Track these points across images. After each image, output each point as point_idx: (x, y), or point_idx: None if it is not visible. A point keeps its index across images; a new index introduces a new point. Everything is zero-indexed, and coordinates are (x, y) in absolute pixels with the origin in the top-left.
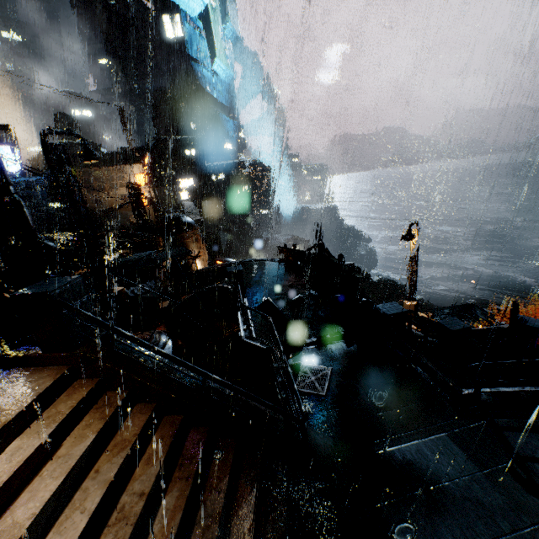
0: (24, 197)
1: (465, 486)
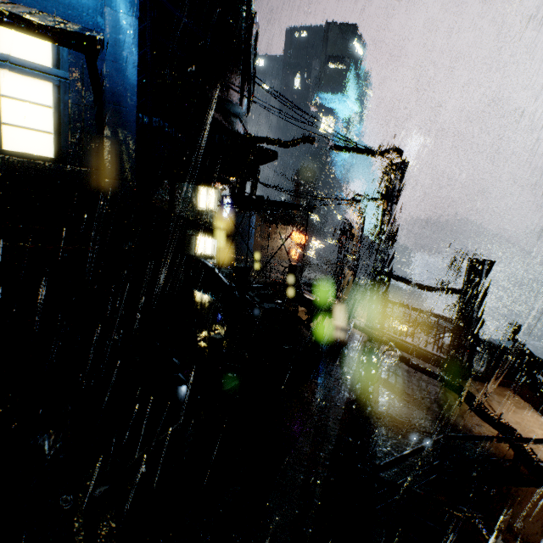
0: None
1: None
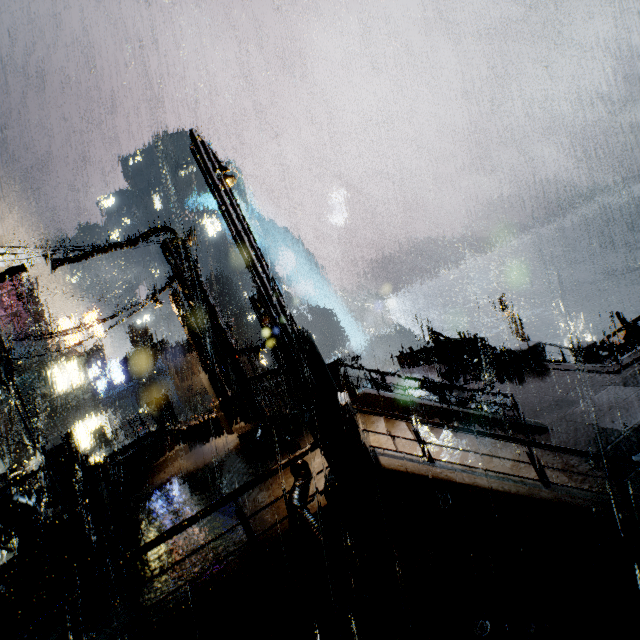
0: (116, 410)
1: (636, 396)
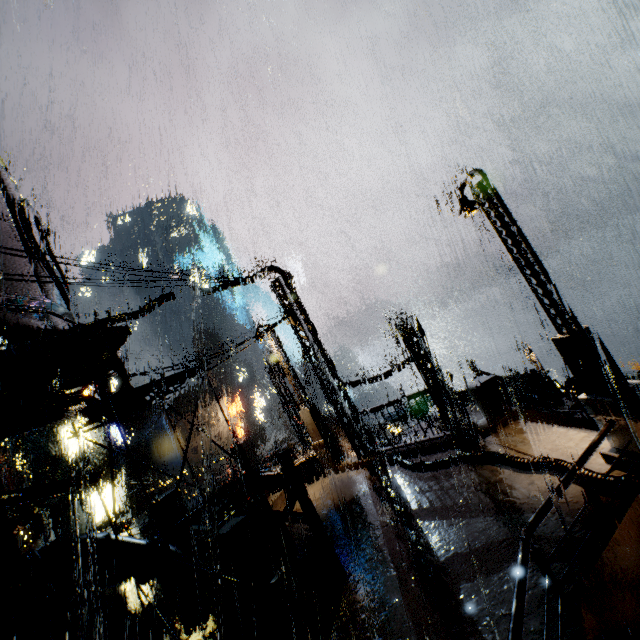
0: None
1: None
